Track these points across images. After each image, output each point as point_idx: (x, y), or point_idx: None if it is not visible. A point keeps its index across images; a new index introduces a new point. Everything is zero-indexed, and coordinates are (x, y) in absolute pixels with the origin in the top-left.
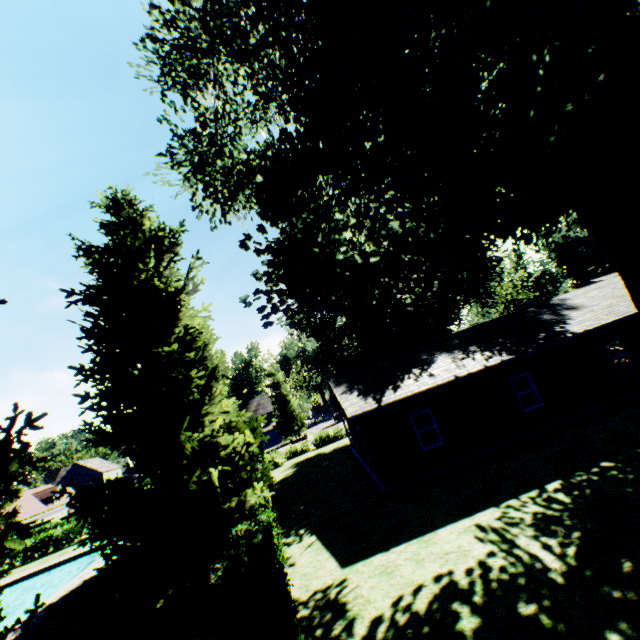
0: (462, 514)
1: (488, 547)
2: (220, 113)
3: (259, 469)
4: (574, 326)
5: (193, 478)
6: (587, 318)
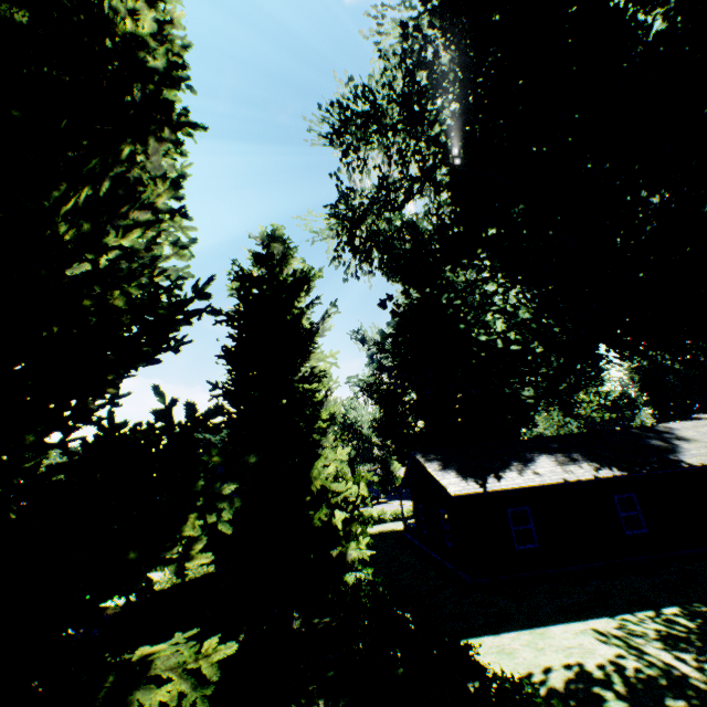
0: (573, 617)
1: (614, 649)
2: (396, 184)
3: (358, 525)
4: (689, 458)
5: (317, 515)
6: (702, 453)
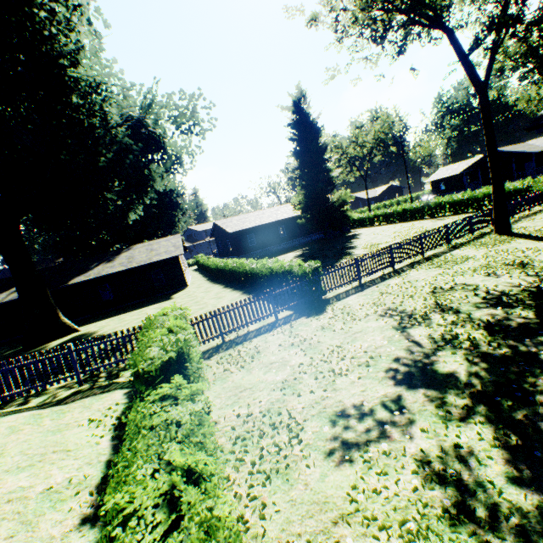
0: None
1: None
2: None
3: None
4: (77, 279)
5: None
6: (91, 273)
